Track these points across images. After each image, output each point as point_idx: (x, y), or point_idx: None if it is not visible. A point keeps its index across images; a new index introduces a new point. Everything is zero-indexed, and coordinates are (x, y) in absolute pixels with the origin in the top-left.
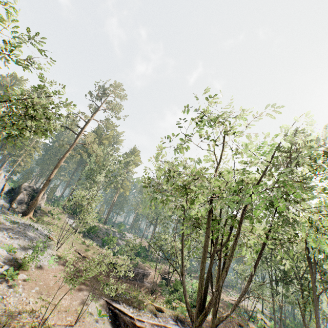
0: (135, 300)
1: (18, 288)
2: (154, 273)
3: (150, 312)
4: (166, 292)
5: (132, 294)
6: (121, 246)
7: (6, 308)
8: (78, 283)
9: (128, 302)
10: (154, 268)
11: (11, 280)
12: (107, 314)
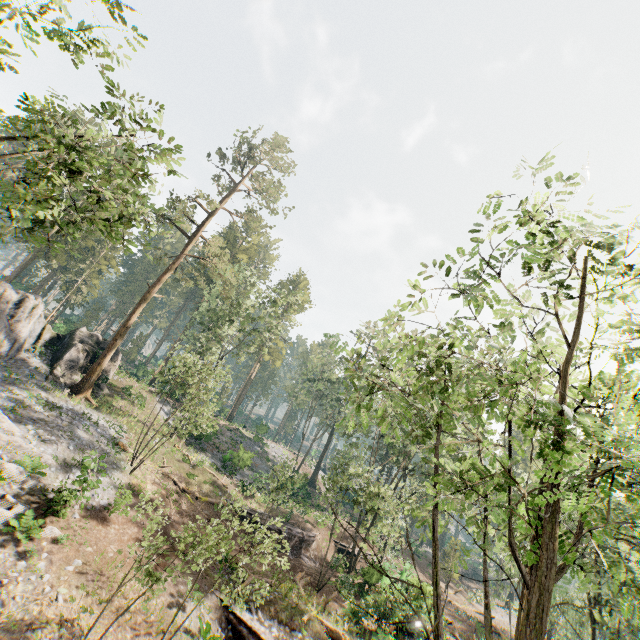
0: (283, 604)
1: (38, 559)
2: (323, 539)
3: (316, 638)
4: (349, 589)
5: (278, 588)
6: (258, 471)
7: (3, 613)
8: (159, 588)
9: (268, 609)
10: (323, 526)
11: (26, 539)
12: (222, 633)
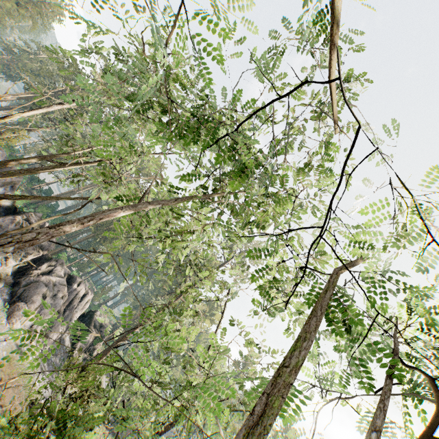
0: None
1: None
2: None
3: None
4: None
5: None
6: None
7: None
8: None
9: None
10: None
11: None
12: None
